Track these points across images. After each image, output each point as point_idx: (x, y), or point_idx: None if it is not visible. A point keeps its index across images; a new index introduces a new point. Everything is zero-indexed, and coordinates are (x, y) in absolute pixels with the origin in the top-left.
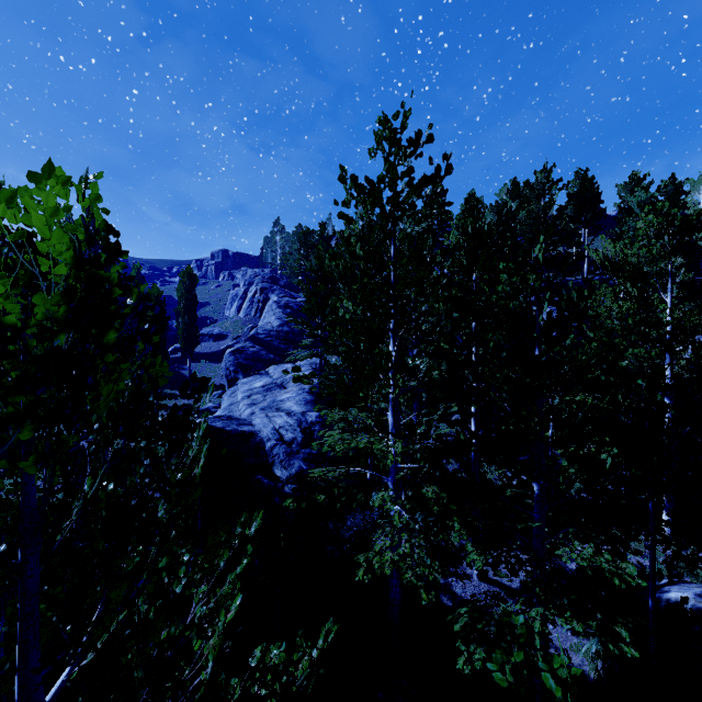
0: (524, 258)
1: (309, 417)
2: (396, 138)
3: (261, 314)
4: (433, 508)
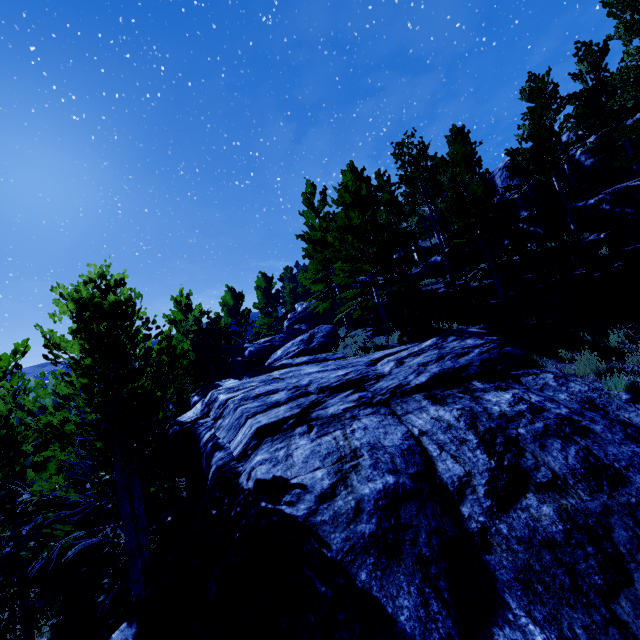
0: None
1: None
2: None
3: None
4: None
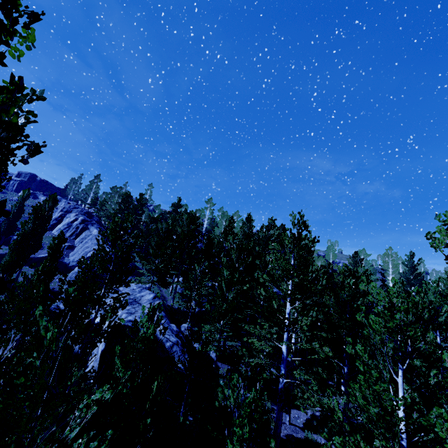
0: (343, 281)
1: (173, 327)
2: (304, 224)
3: (76, 237)
4: (324, 377)
